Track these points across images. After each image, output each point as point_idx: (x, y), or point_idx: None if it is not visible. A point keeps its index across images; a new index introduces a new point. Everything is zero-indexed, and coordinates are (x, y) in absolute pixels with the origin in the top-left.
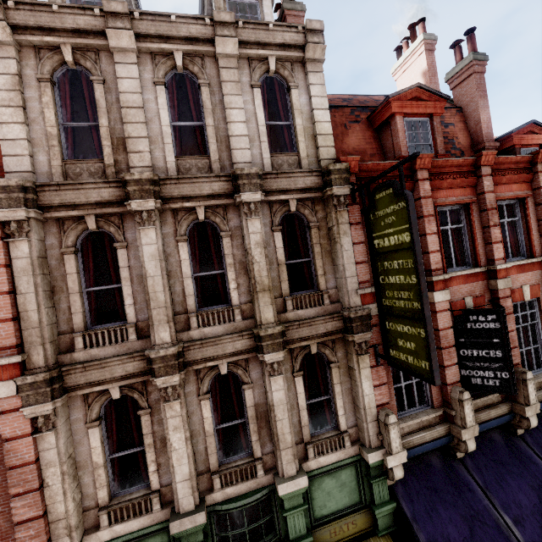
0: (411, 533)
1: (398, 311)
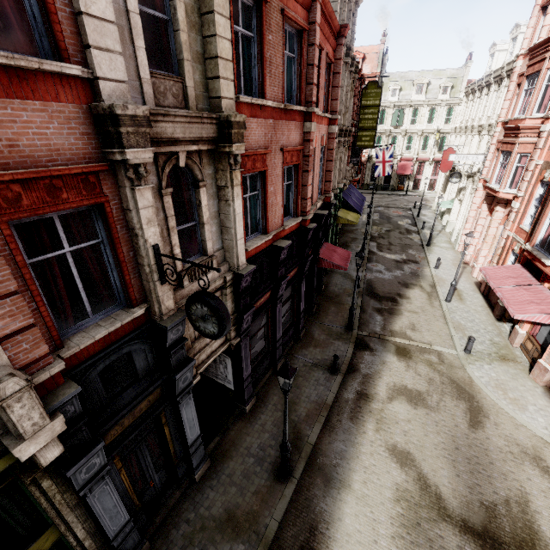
0: (347, 204)
1: (366, 128)
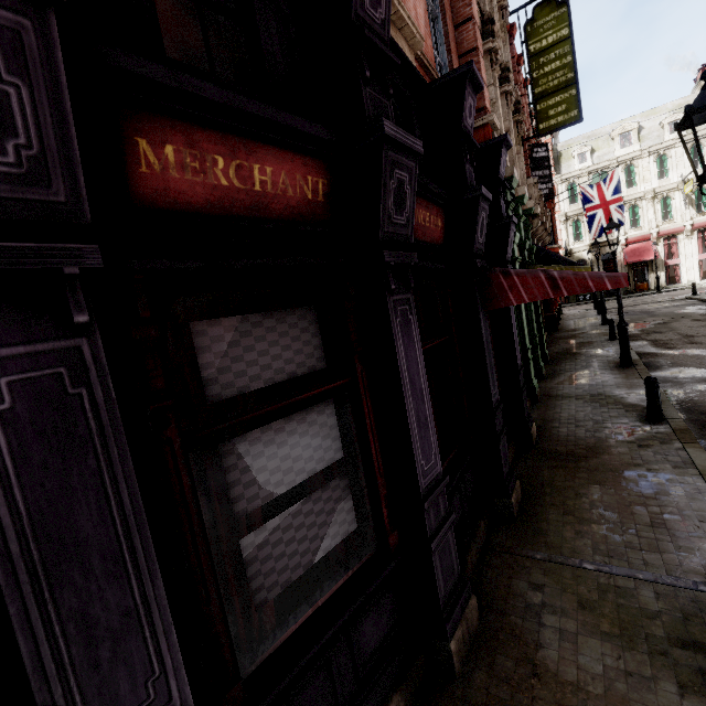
0: (548, 257)
1: (551, 90)
